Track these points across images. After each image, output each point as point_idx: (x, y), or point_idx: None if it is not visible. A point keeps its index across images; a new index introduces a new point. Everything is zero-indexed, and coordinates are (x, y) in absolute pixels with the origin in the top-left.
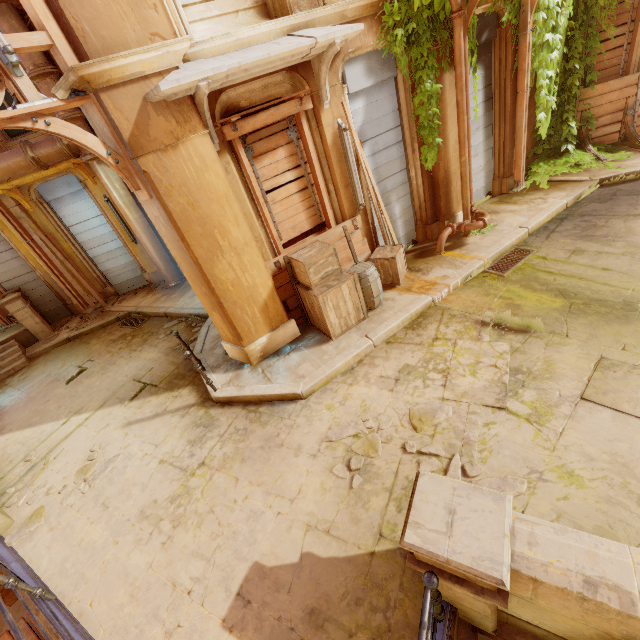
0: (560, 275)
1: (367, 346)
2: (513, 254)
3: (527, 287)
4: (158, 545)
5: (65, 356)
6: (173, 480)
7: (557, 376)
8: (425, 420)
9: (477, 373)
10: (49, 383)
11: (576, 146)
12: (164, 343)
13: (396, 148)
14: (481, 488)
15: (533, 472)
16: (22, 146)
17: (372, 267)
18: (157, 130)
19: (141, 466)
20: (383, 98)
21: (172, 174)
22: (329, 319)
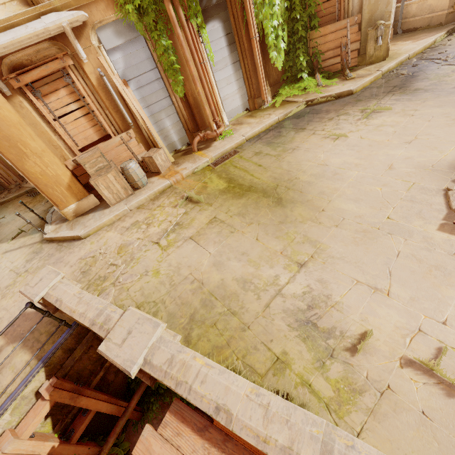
0: (238, 169)
1: (123, 210)
2: (230, 154)
3: (219, 176)
4: None
5: None
6: (11, 278)
7: (190, 227)
8: (123, 249)
9: (161, 225)
10: None
11: (310, 74)
12: (42, 207)
13: (157, 83)
14: (57, 271)
15: (146, 272)
16: None
17: (131, 163)
18: None
19: (1, 272)
20: (137, 50)
21: None
22: (103, 194)
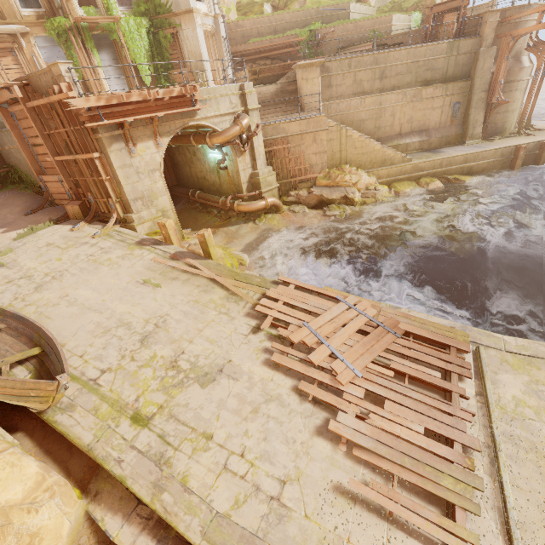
0: None
1: None
2: None
3: None
4: None
5: None
6: None
7: None
8: None
9: None
10: None
11: None
12: None
13: None
14: None
15: None
16: None
17: None
18: None
19: None
20: (57, 52)
21: None
22: None
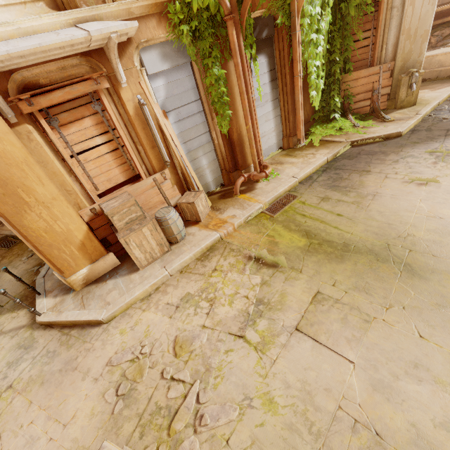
0: (310, 218)
1: (163, 276)
2: (285, 198)
3: (286, 227)
4: None
5: None
6: None
7: (285, 308)
8: (184, 347)
9: (233, 303)
10: None
11: (341, 115)
12: (23, 265)
13: (198, 116)
14: None
15: (246, 399)
16: None
17: (171, 212)
18: None
19: None
20: (182, 78)
21: None
22: (134, 255)
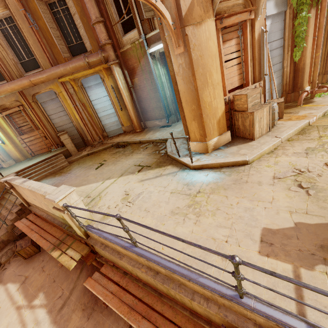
0: None
1: (279, 141)
2: None
3: None
4: (191, 224)
5: (88, 160)
6: (184, 199)
7: None
8: None
9: None
10: (85, 170)
11: None
12: (144, 152)
13: (279, 50)
14: None
15: None
16: (83, 56)
17: (276, 103)
18: (195, 14)
19: (160, 195)
20: (278, 22)
21: (196, 38)
22: (255, 127)
